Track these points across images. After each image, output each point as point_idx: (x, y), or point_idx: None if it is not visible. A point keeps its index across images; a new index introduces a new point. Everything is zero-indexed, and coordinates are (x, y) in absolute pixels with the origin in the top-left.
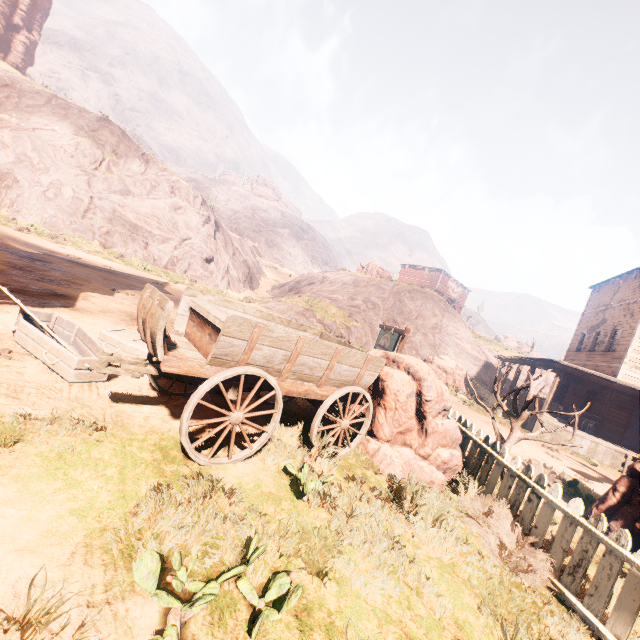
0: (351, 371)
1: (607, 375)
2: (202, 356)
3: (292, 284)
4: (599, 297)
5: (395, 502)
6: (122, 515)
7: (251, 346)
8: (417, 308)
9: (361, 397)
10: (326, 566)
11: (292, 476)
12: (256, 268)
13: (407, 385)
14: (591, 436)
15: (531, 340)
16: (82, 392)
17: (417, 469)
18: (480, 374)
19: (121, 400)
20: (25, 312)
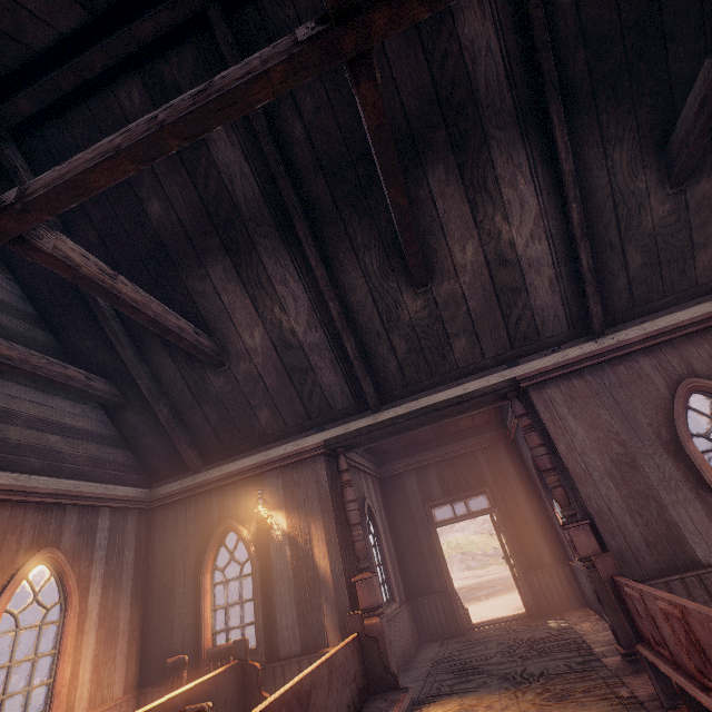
0: None
1: None
2: None
3: None
4: None
5: None
6: None
7: None
8: None
9: None
10: None
11: None
12: None
13: None
14: None
15: None
16: None
17: None
18: None
19: None
20: None
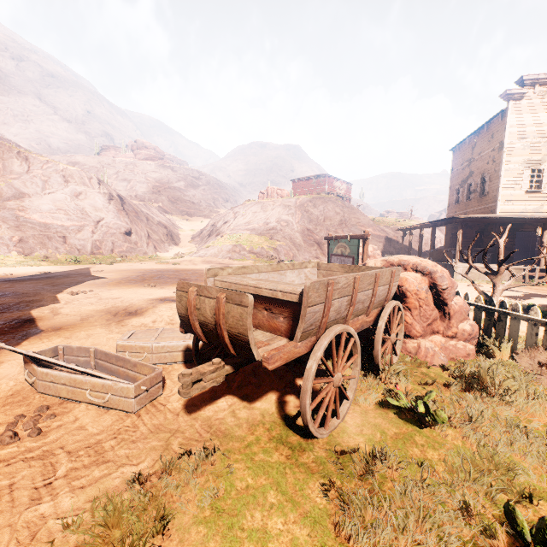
0: (384, 289)
1: (490, 214)
2: (268, 333)
3: (209, 228)
4: (461, 155)
5: (475, 388)
6: (338, 546)
7: (328, 306)
8: (321, 213)
9: (397, 309)
10: (523, 487)
11: (389, 406)
12: (171, 225)
13: (422, 282)
14: (494, 265)
15: (409, 208)
16: (154, 417)
17: (453, 349)
18: (386, 248)
19: (194, 406)
20: (33, 358)
